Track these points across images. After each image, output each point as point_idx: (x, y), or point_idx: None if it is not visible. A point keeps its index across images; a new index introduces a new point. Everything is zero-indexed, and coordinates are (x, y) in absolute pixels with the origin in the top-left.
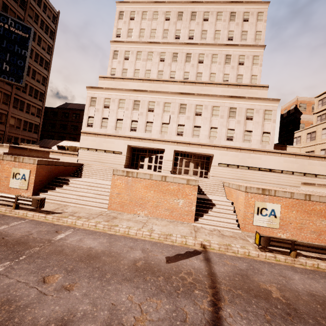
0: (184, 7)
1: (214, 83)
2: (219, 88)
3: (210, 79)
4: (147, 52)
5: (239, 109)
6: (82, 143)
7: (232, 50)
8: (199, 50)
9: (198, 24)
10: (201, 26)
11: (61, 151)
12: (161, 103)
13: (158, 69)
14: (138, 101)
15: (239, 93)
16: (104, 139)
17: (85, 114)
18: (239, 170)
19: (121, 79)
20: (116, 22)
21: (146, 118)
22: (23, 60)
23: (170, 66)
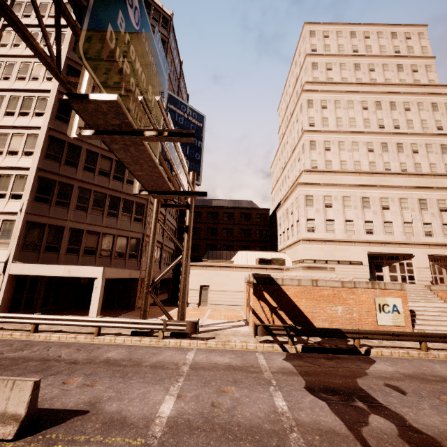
0: (380, 97)
1: (443, 174)
2: None
3: (431, 170)
4: (350, 142)
5: None
6: (305, 253)
7: (445, 139)
8: (410, 140)
9: (401, 114)
10: (405, 115)
11: (278, 266)
12: (396, 199)
13: (368, 160)
14: (366, 197)
15: None
16: (335, 247)
17: (301, 217)
18: None
19: (332, 173)
20: (305, 110)
21: (382, 218)
22: (199, 153)
23: (382, 157)
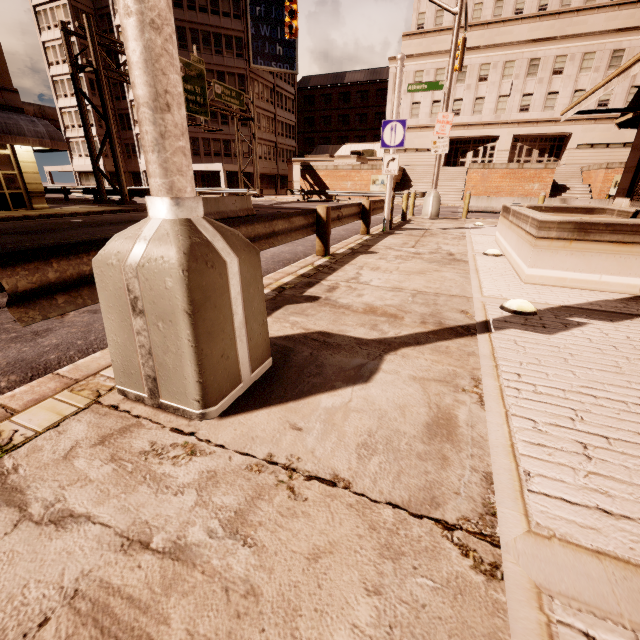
0: None
1: (593, 7)
2: (601, 16)
3: None
4: None
5: (629, 51)
6: None
7: None
8: None
9: None
10: None
11: None
12: (500, 64)
13: None
14: (464, 67)
15: (637, 17)
16: (416, 134)
17: (388, 102)
18: (608, 150)
19: (436, 33)
20: None
21: (475, 93)
22: None
23: None
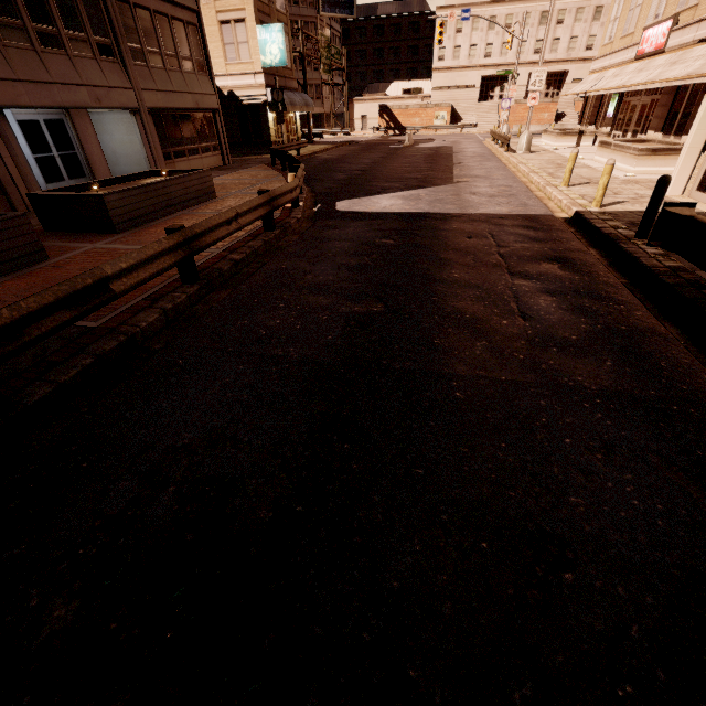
0: None
1: None
2: None
3: None
4: None
5: (606, 7)
6: (434, 82)
7: None
8: None
9: None
10: None
11: (413, 95)
12: (520, 15)
13: None
14: (494, 16)
15: None
16: (457, 74)
17: (435, 46)
18: None
19: None
20: None
21: (502, 39)
22: None
23: None
